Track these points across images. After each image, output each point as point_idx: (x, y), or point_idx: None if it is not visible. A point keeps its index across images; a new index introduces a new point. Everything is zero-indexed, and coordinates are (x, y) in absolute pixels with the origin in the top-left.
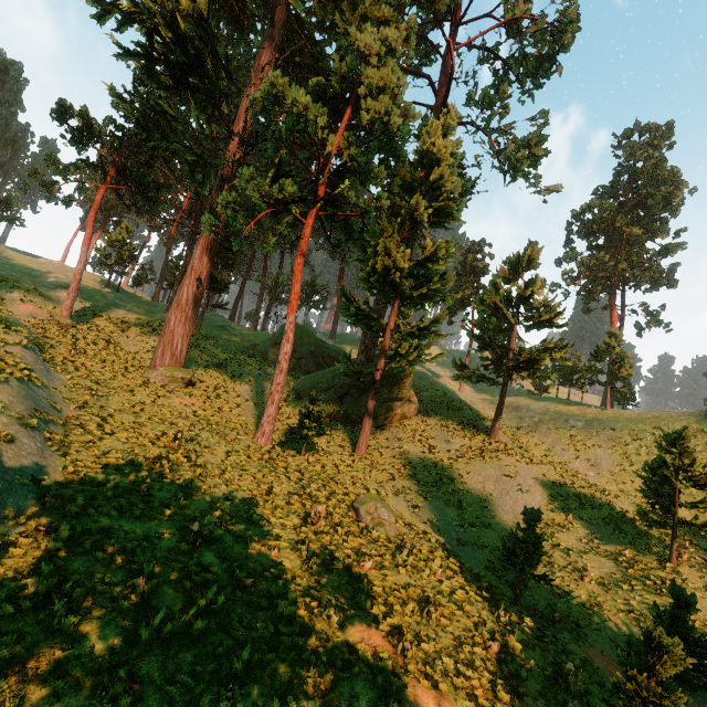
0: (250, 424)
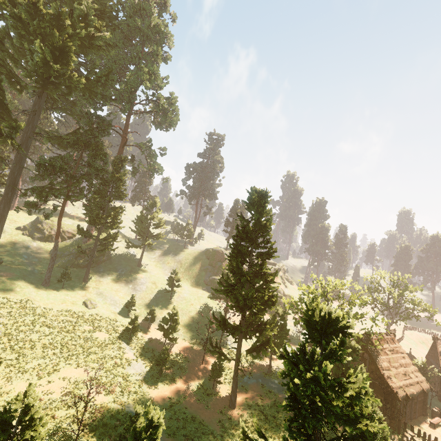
0: (37, 278)
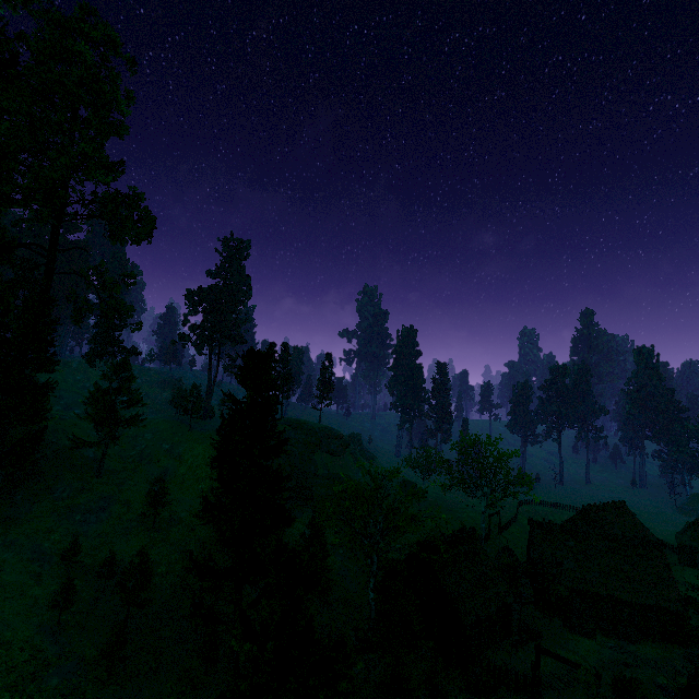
0: None
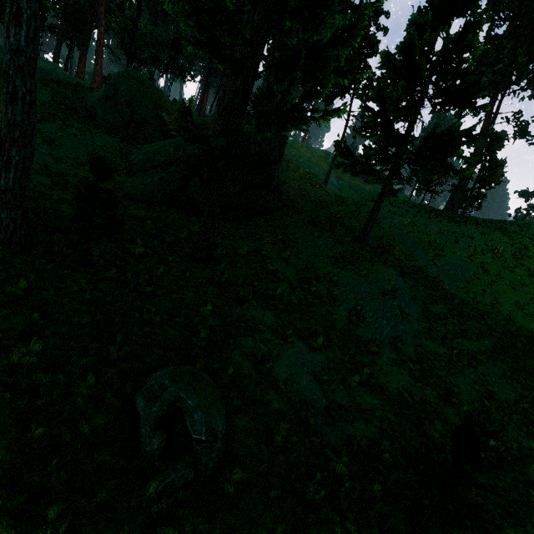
0: None
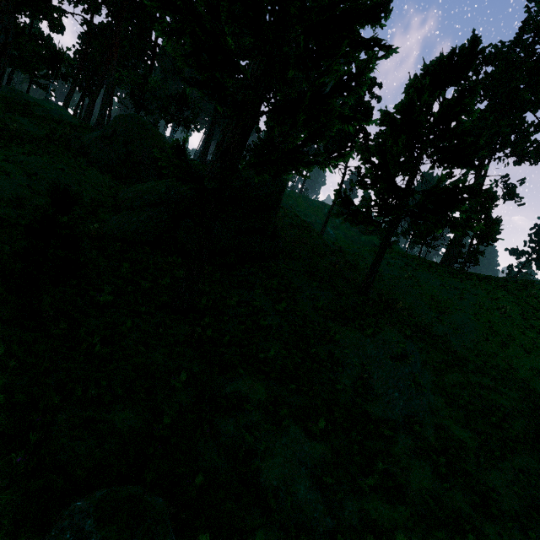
0: None
